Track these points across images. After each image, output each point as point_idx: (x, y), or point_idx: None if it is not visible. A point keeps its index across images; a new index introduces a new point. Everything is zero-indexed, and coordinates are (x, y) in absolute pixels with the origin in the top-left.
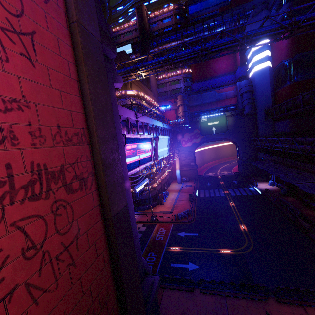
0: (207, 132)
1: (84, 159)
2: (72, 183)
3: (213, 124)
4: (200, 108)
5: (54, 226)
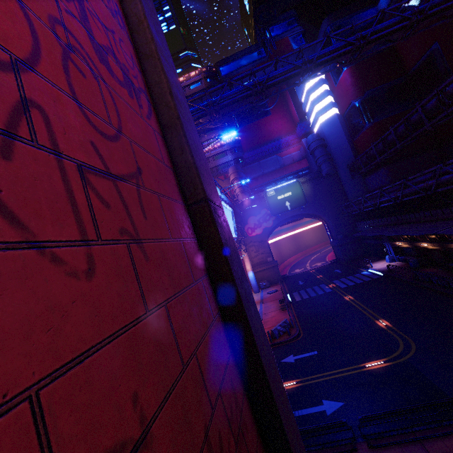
0: (280, 209)
1: (128, 55)
2: (107, 55)
3: (285, 197)
4: (261, 180)
5: (63, 75)
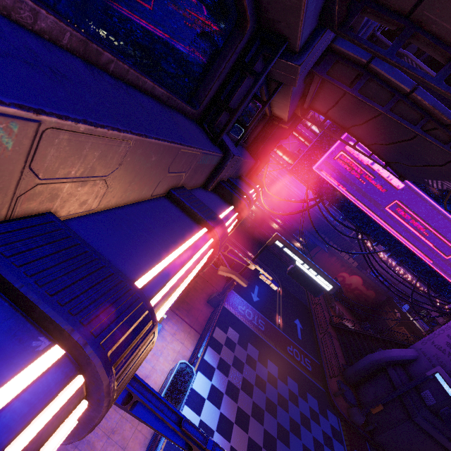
0: None
1: None
2: None
3: None
4: None
5: None
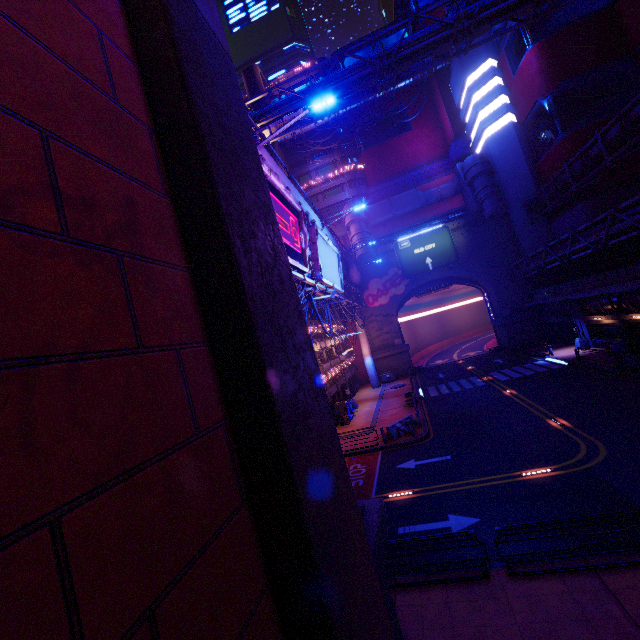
0: (417, 268)
1: None
2: None
3: (425, 251)
4: (392, 225)
5: None
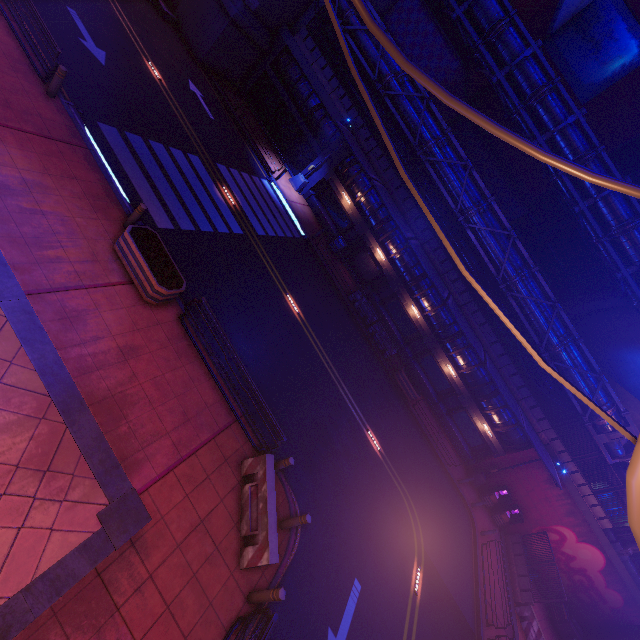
0: None
1: None
2: None
3: None
4: None
5: None
